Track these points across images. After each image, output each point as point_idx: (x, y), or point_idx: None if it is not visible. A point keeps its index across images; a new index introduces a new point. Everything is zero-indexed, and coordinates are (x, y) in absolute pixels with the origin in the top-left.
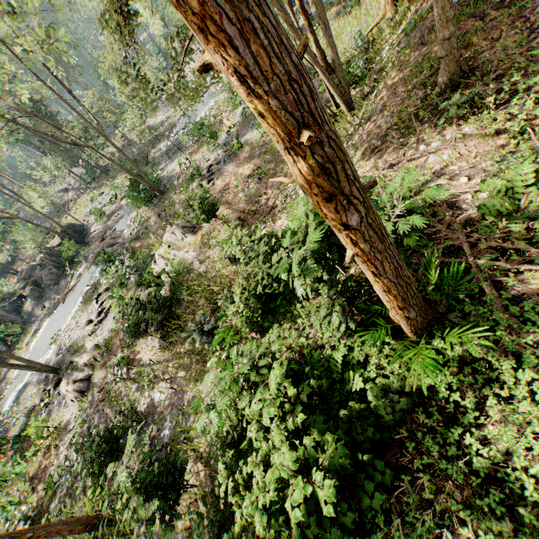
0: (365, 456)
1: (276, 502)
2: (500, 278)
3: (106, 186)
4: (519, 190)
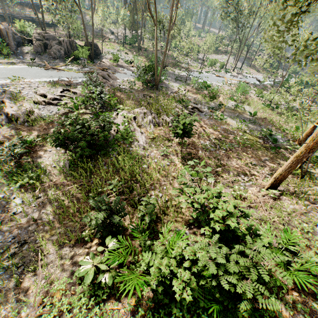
0: None
1: None
2: None
3: (132, 53)
4: None
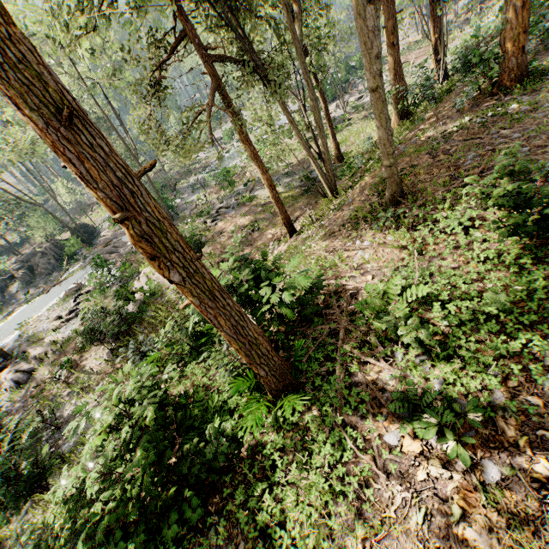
0: (189, 492)
1: (79, 500)
2: (350, 364)
3: None
4: (391, 297)
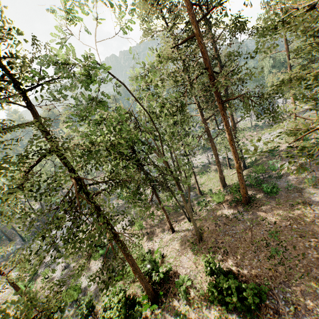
0: None
1: (109, 318)
2: (170, 299)
3: None
4: (185, 281)
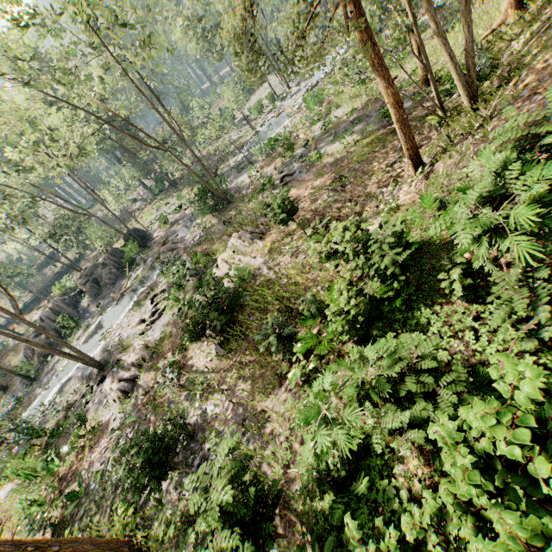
0: None
1: None
2: None
3: (172, 197)
4: None
